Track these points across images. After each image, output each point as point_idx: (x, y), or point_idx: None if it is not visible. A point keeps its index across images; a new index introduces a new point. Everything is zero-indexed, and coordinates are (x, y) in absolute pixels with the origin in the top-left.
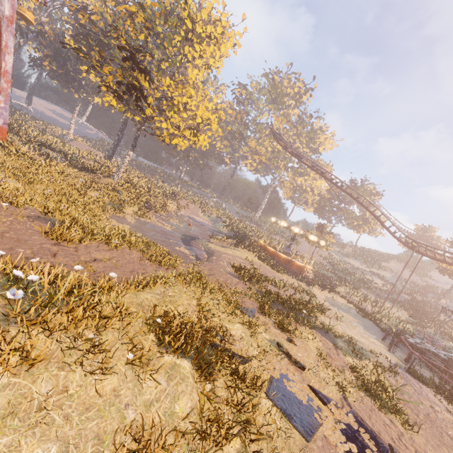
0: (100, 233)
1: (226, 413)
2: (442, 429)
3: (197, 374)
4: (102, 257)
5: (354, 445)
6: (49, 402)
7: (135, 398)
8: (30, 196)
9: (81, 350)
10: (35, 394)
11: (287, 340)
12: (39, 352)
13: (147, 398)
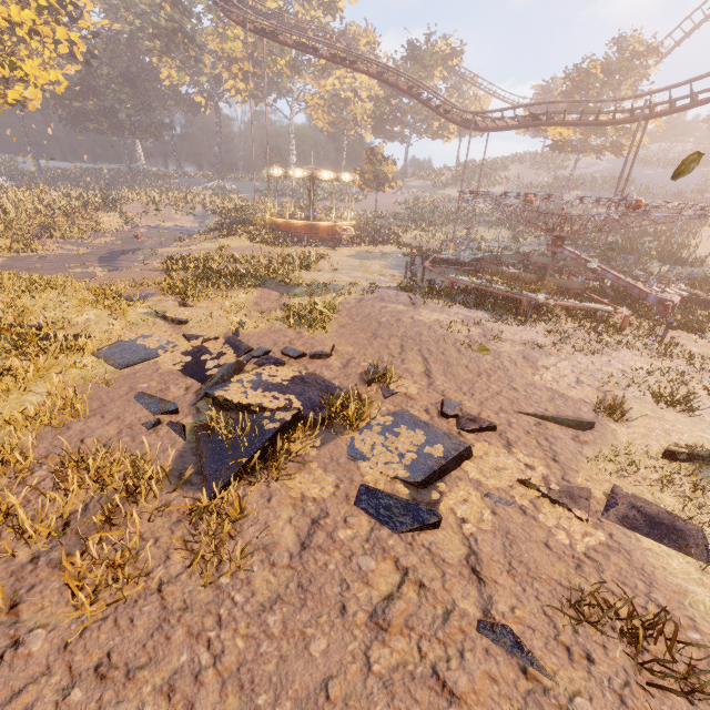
0: None
1: None
2: (376, 320)
3: None
4: None
5: (191, 357)
6: None
7: None
8: None
9: None
10: None
11: (180, 307)
12: None
13: None
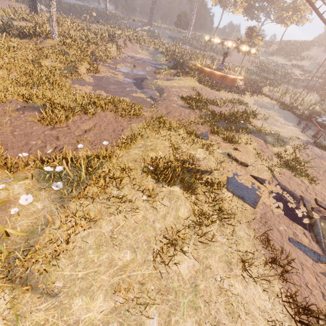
0: (76, 107)
1: (208, 210)
2: None
3: (185, 192)
4: (88, 127)
5: (281, 203)
6: (114, 233)
7: (156, 216)
8: (3, 88)
9: (115, 203)
10: (105, 233)
11: (233, 150)
12: (95, 215)
13: (162, 213)
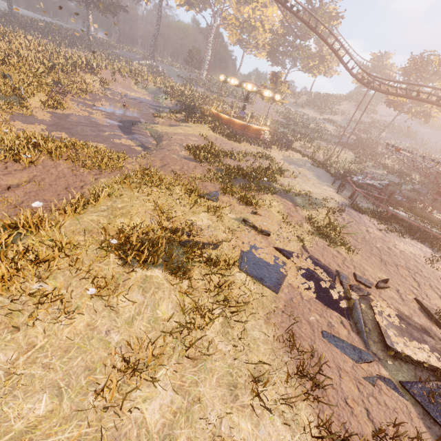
0: None
1: (206, 302)
2: (373, 244)
3: (172, 277)
4: (17, 181)
5: (312, 282)
6: (18, 364)
7: (114, 322)
8: None
9: (29, 305)
10: None
11: (251, 214)
12: None
13: (127, 316)
